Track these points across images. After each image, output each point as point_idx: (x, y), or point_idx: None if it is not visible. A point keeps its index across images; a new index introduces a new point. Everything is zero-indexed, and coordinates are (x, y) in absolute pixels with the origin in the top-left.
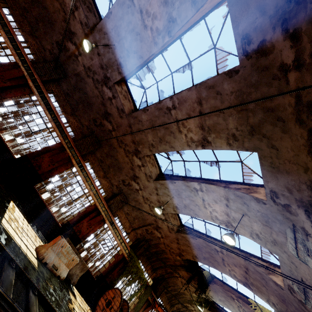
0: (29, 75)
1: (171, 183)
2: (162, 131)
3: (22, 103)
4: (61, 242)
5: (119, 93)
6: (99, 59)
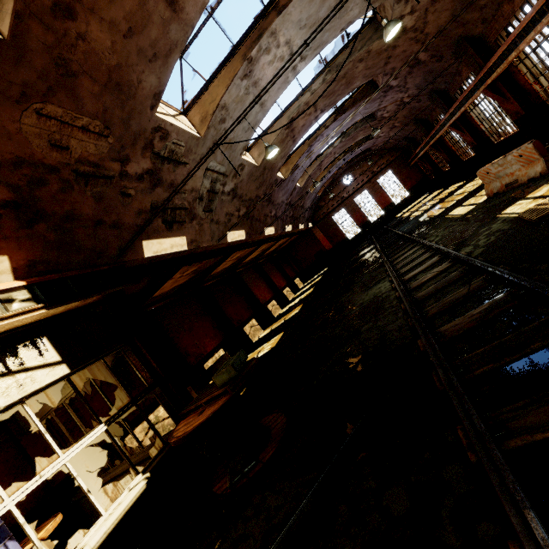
0: (448, 121)
1: (351, 22)
2: (338, 87)
3: (478, 118)
4: (481, 175)
5: (380, 83)
6: (384, 100)
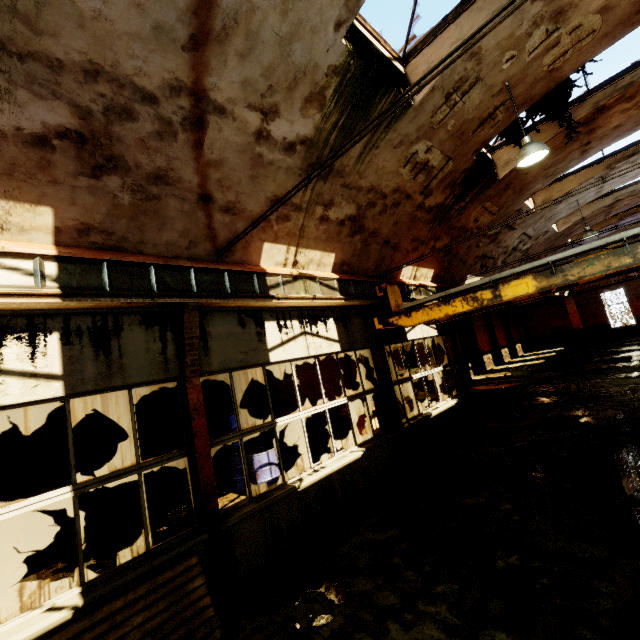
0: None
1: None
2: None
3: None
4: None
5: None
6: None
